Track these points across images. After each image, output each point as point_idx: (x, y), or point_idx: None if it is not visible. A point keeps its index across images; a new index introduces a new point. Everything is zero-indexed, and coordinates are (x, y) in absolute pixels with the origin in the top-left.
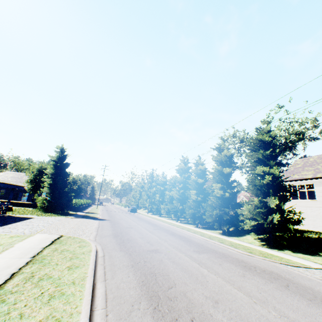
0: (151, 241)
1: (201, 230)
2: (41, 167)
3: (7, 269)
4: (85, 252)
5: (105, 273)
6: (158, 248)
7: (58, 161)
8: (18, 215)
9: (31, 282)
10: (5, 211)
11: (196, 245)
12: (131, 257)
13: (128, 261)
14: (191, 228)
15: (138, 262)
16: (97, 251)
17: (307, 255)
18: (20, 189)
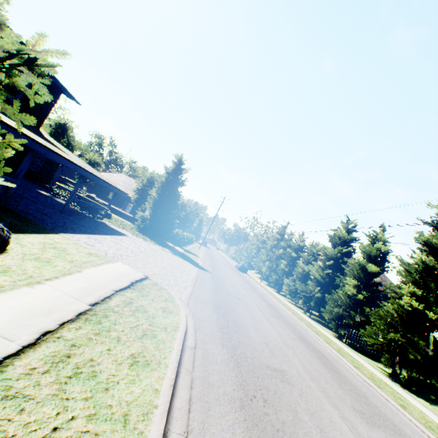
0: (271, 343)
1: (349, 351)
2: (152, 178)
3: (44, 317)
4: (168, 328)
5: (190, 404)
6: (285, 369)
7: (171, 175)
8: (113, 226)
9: (57, 374)
10: (102, 217)
11: (353, 392)
12: (238, 373)
13: (233, 385)
14: (330, 337)
15: (251, 396)
16: (186, 330)
17: None
18: (127, 197)
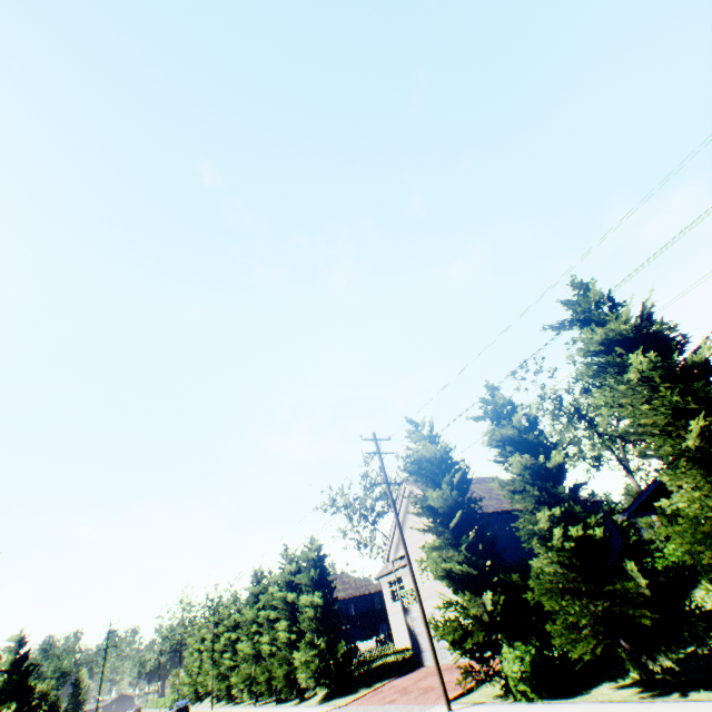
0: None
1: (271, 708)
2: None
3: None
4: None
5: None
6: None
7: (12, 668)
8: None
9: None
10: None
11: None
12: None
13: None
14: (261, 710)
15: None
16: None
17: (345, 696)
18: None
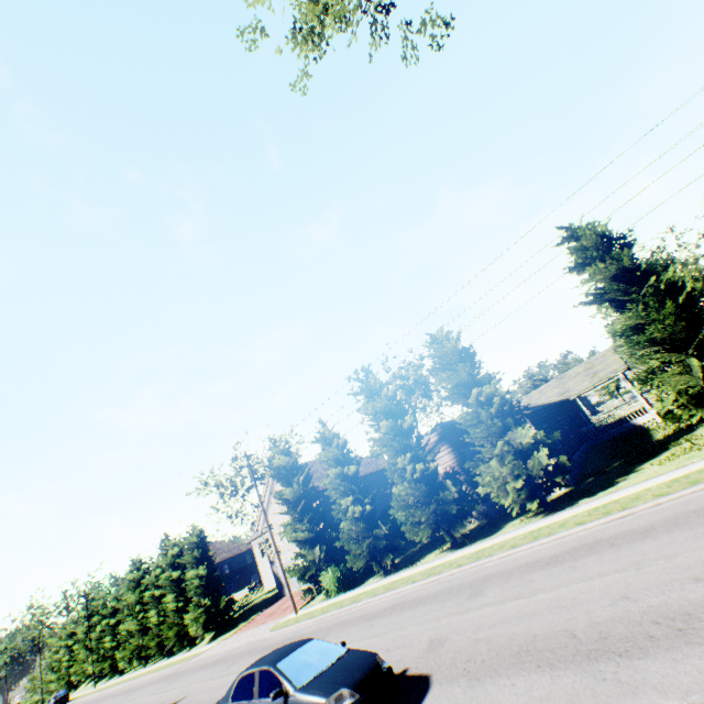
0: None
1: (166, 662)
2: None
3: None
4: None
5: None
6: None
7: None
8: None
9: None
10: None
11: (135, 689)
12: None
13: None
14: (156, 666)
15: None
16: None
17: (229, 632)
18: None
